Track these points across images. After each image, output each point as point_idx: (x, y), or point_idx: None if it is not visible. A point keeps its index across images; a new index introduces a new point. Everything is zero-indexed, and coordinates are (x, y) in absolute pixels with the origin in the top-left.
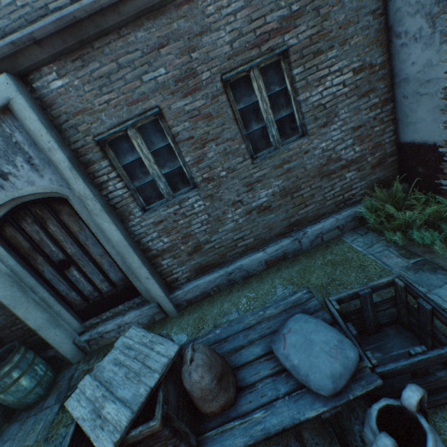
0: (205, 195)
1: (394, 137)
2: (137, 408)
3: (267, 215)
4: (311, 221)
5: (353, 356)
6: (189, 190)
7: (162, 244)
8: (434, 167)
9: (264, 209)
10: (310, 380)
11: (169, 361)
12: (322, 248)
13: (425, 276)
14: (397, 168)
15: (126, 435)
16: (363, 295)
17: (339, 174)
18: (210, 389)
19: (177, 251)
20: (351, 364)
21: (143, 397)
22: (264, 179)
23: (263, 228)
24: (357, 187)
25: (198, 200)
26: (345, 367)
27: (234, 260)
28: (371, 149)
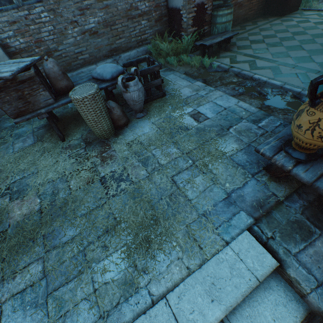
0: (49, 8)
1: (166, 3)
2: (21, 68)
3: (96, 39)
4: (124, 50)
5: (121, 69)
6: (35, 1)
7: (19, 44)
8: (180, 25)
9: (94, 34)
10: (104, 75)
11: (35, 60)
12: (130, 68)
13: (167, 73)
14: (168, 27)
15: (17, 75)
16: (134, 62)
17: (138, 20)
18: (59, 74)
19: (33, 53)
20: (119, 70)
21: (23, 66)
22: (91, 9)
23: (95, 49)
24: (148, 33)
25: (44, 12)
26: (117, 70)
27: (77, 69)
28: (154, 8)
